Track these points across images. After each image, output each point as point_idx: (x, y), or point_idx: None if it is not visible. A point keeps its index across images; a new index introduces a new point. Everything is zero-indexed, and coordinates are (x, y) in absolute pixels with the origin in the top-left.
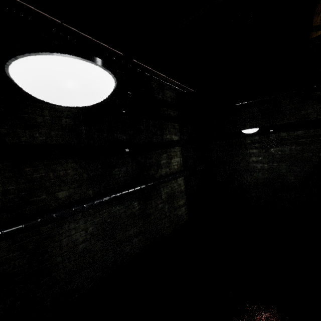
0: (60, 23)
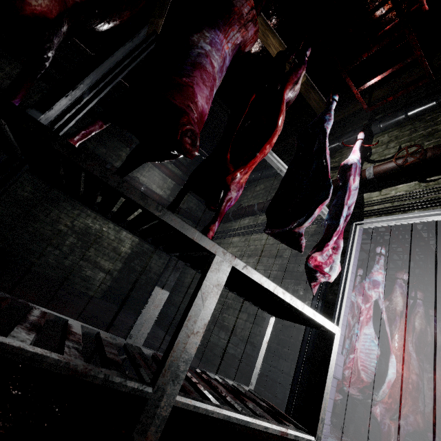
0: (80, 45)
